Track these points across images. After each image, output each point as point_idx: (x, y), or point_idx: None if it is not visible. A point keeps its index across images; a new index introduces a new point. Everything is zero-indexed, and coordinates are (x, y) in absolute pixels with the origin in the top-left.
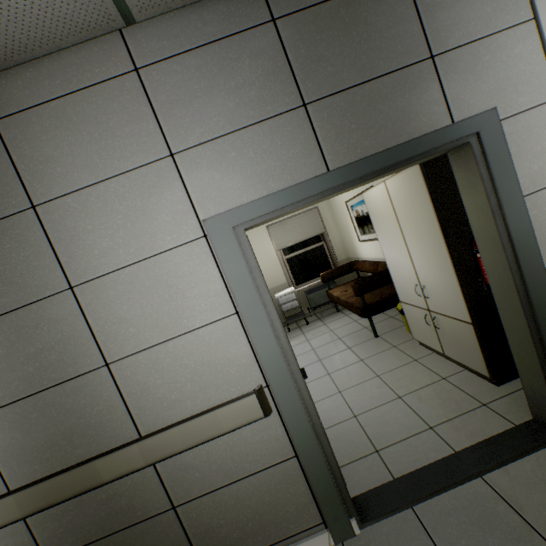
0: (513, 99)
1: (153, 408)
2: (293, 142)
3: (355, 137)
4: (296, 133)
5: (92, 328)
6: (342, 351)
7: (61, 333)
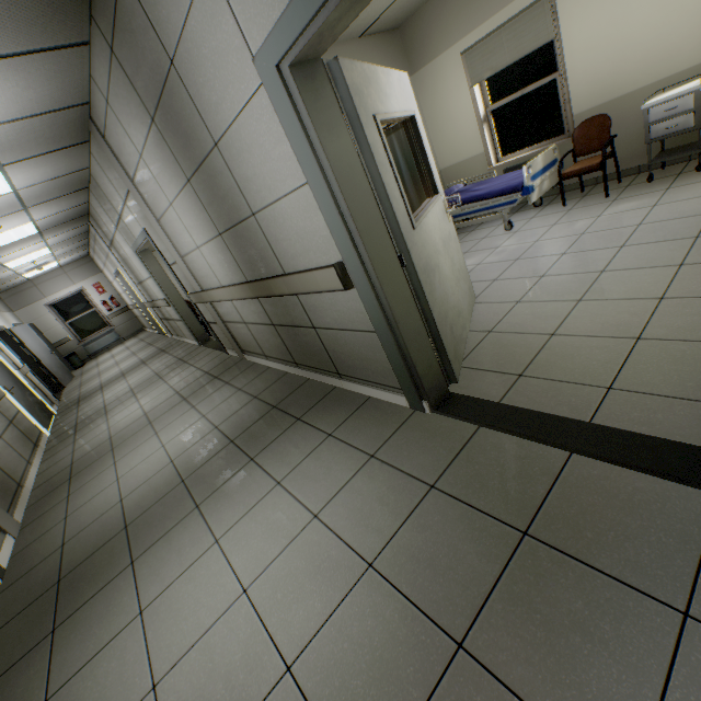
0: None
1: (285, 256)
2: None
3: None
4: None
5: (237, 183)
6: (673, 241)
7: (227, 184)
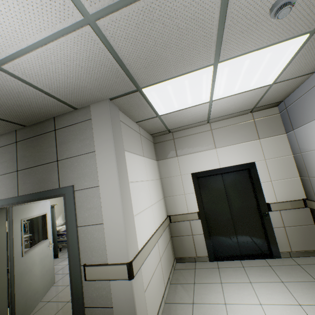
0: (83, 182)
1: None
2: (12, 182)
3: (28, 185)
4: (13, 180)
5: None
6: None
7: None
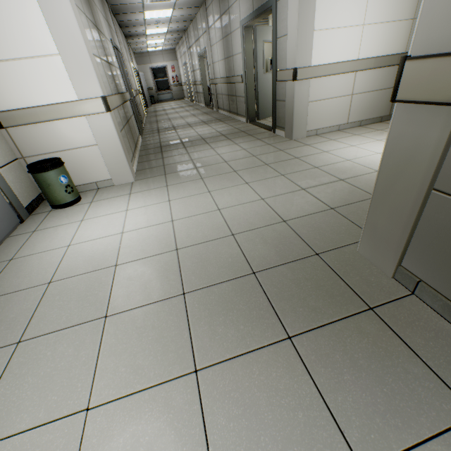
0: None
1: (235, 71)
2: None
3: (257, 0)
4: None
5: (232, 46)
6: None
7: (230, 45)
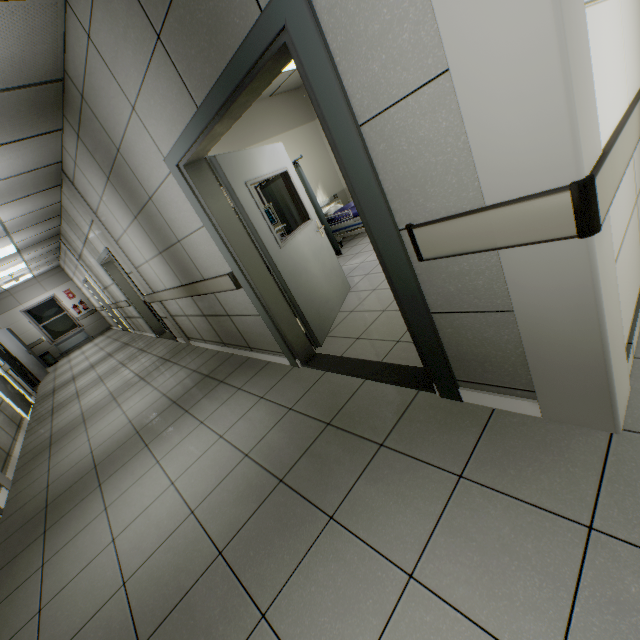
0: None
1: (202, 268)
2: (170, 82)
3: (199, 66)
4: (168, 72)
5: (166, 222)
6: None
7: (160, 222)
